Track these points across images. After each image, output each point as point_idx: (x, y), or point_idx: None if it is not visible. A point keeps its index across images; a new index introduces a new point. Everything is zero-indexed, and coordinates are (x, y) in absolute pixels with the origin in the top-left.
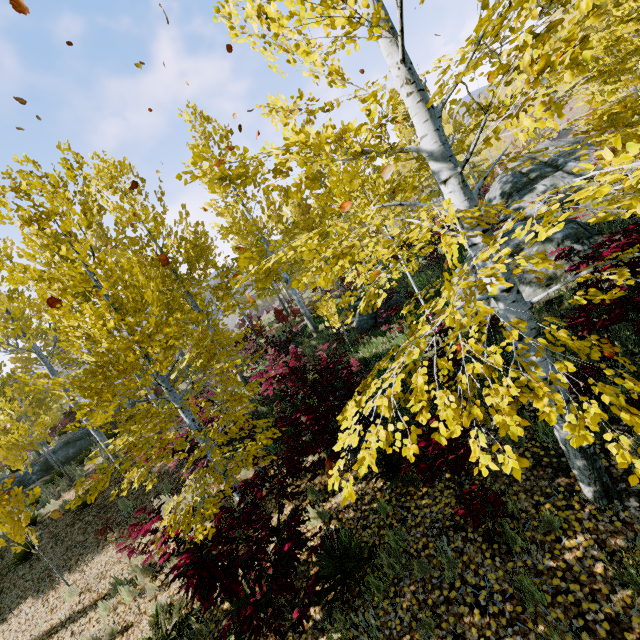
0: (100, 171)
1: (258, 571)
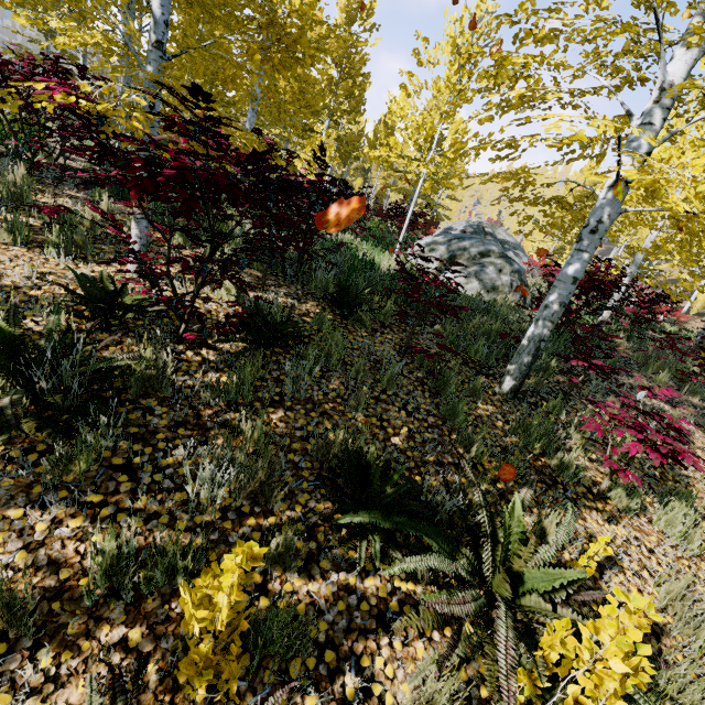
0: None
1: (214, 237)
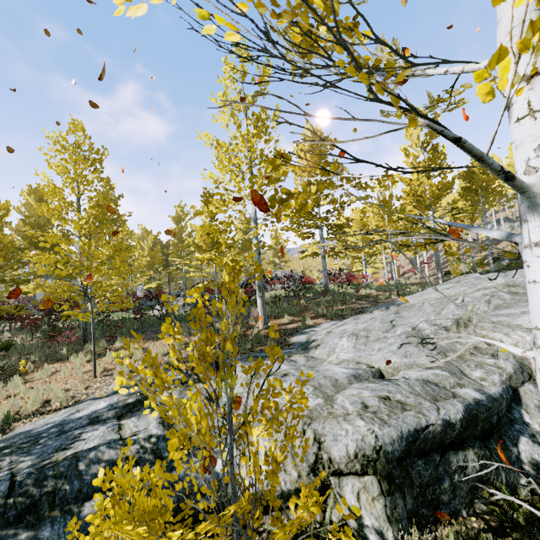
0: (36, 191)
1: None
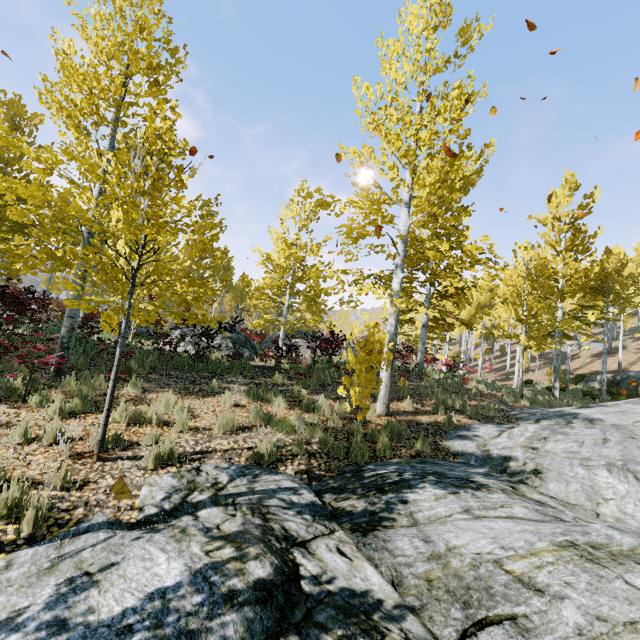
0: (11, 104)
1: None
